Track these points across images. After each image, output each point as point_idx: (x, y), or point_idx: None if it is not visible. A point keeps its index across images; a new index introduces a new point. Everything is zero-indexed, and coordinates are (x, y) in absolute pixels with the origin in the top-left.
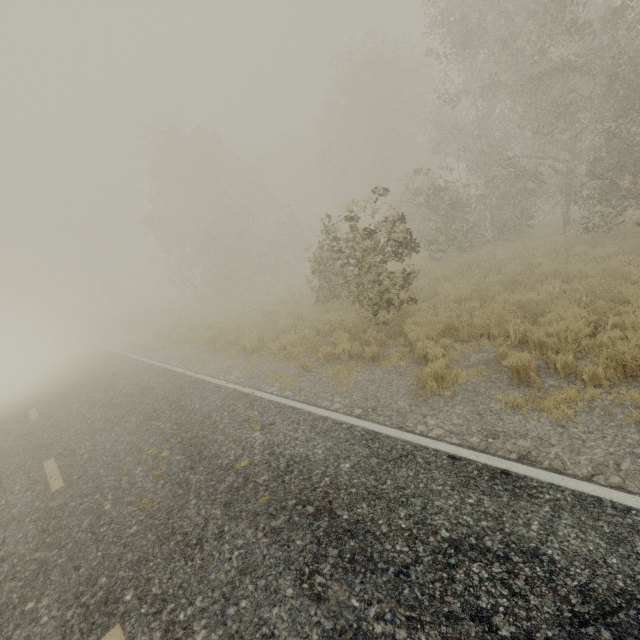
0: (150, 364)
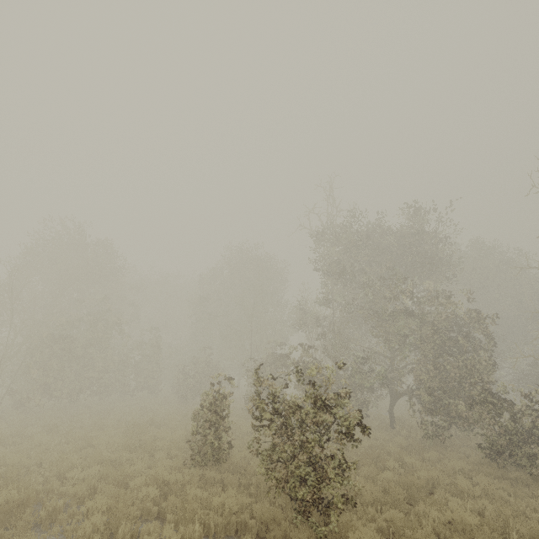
0: None
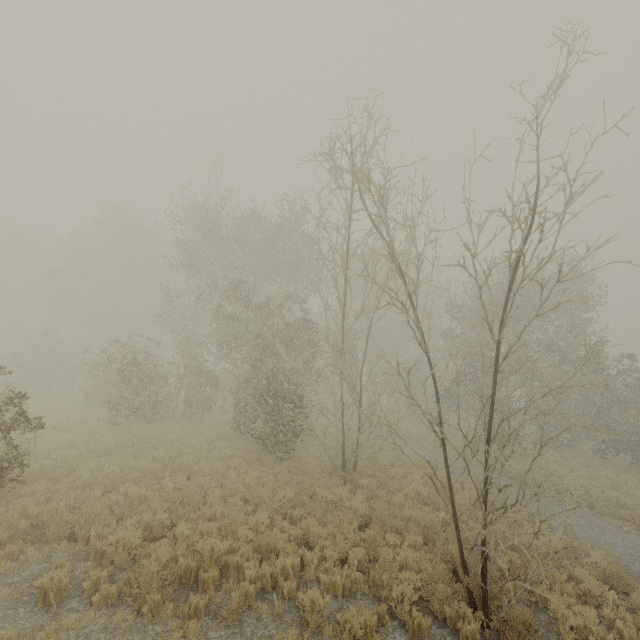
0: None
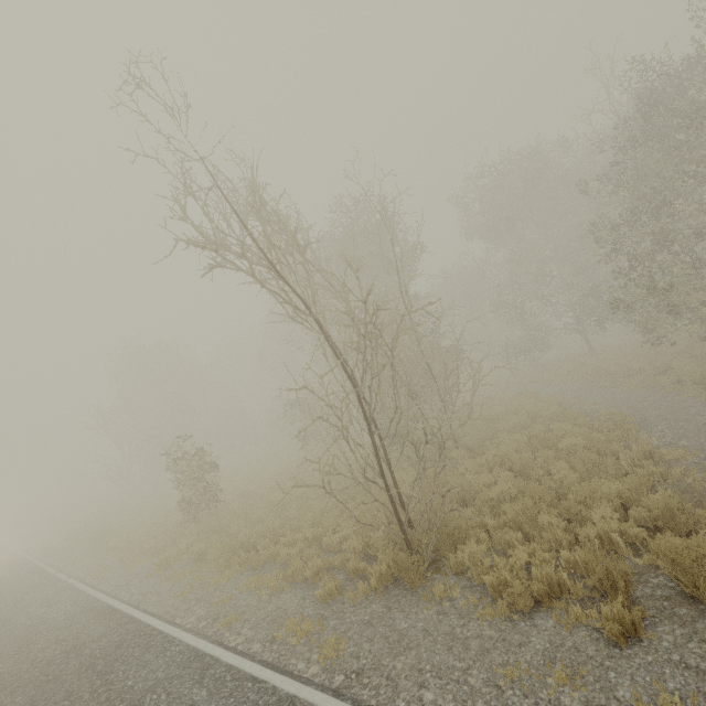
0: (37, 567)
